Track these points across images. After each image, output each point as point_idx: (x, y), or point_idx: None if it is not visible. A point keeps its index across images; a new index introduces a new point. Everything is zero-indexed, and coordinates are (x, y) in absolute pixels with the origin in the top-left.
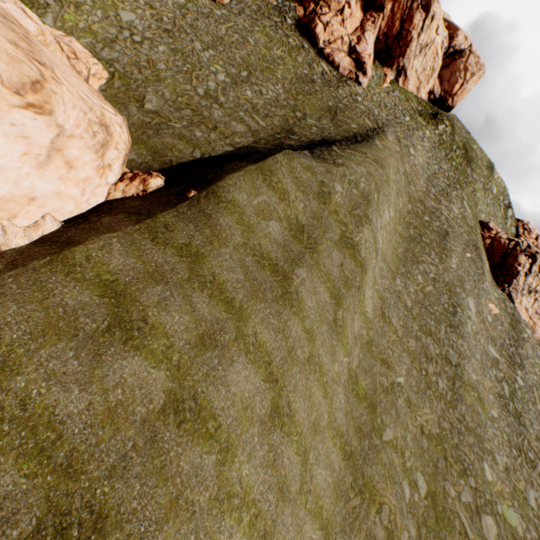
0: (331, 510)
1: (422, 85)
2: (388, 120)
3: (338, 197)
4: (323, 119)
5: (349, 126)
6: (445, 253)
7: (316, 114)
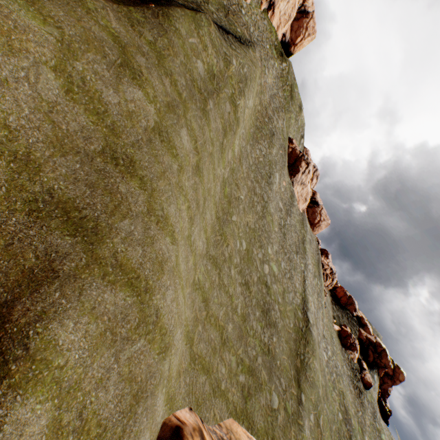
0: (209, 235)
1: (281, 26)
2: (258, 40)
3: (234, 69)
4: (220, 12)
5: (236, 29)
6: (272, 145)
7: (215, 5)
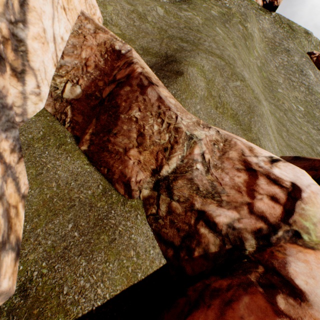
0: (262, 91)
1: None
2: None
3: (234, 10)
4: None
5: None
6: (290, 55)
7: None
